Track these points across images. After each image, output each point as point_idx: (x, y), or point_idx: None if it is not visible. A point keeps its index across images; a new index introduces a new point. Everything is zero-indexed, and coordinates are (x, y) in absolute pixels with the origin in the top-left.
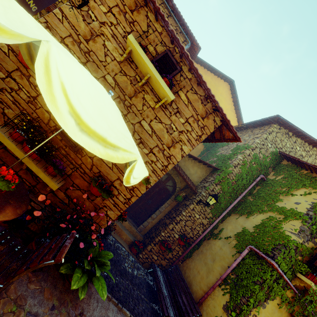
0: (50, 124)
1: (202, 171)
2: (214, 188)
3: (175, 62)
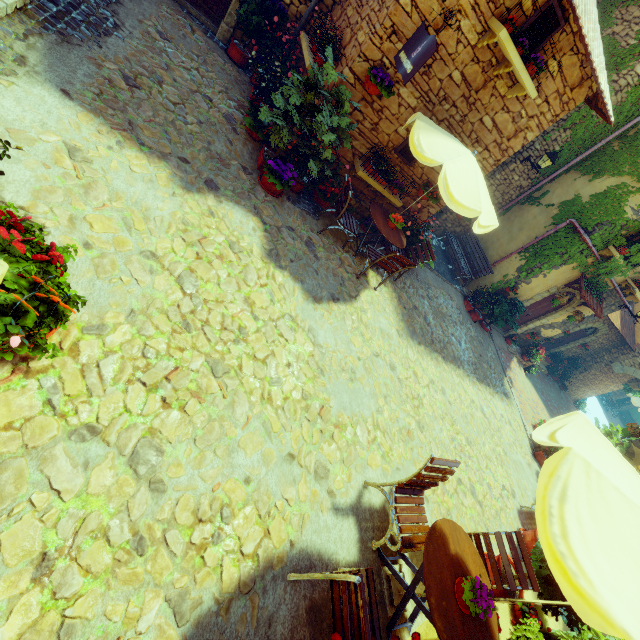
0: (388, 145)
1: None
2: (559, 137)
3: (560, 15)
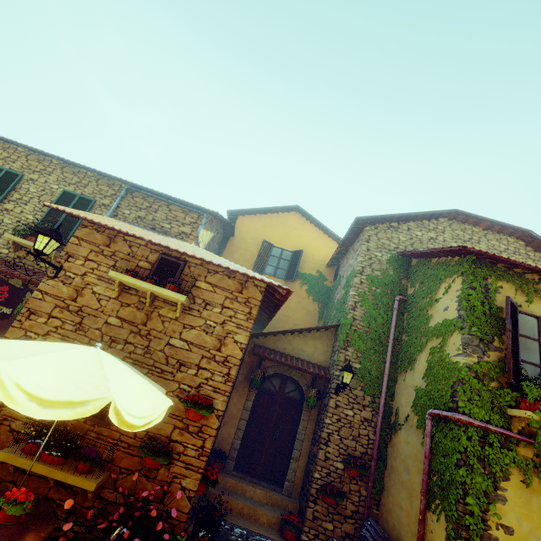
0: None
1: (323, 341)
2: (346, 356)
3: (174, 260)
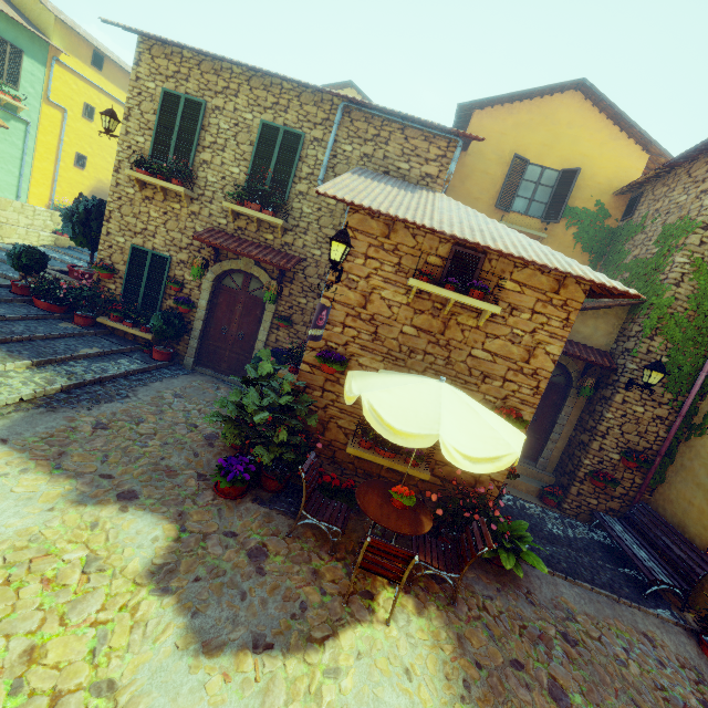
0: None
1: (608, 321)
2: (650, 347)
3: (472, 252)
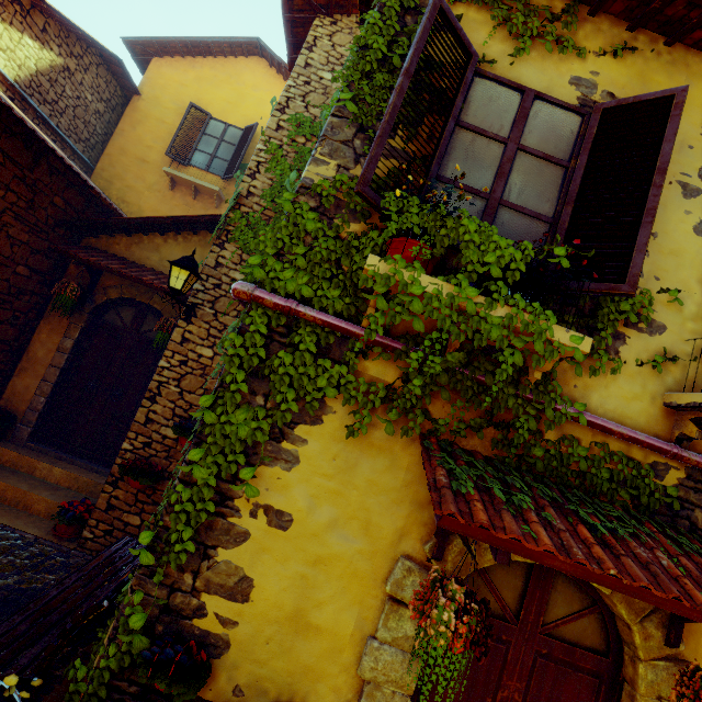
0: None
1: None
2: (221, 258)
3: None
